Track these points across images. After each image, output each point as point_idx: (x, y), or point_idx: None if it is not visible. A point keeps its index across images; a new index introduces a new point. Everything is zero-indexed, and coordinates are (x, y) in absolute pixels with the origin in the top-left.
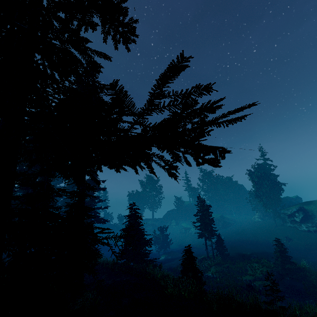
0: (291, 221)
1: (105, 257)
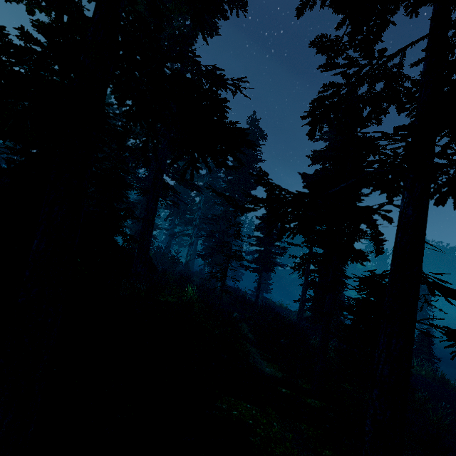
0: None
1: (288, 303)
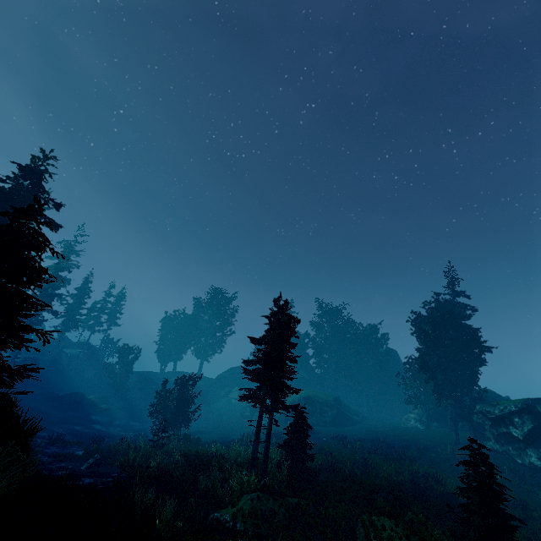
0: (498, 436)
1: None
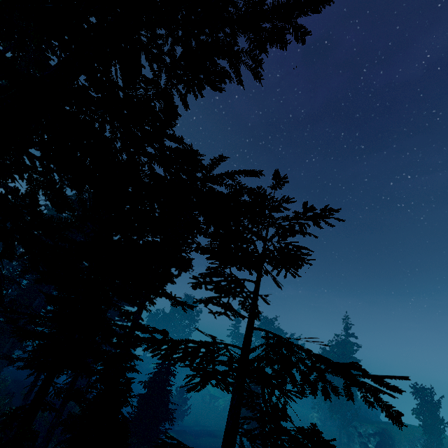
0: (362, 444)
1: None
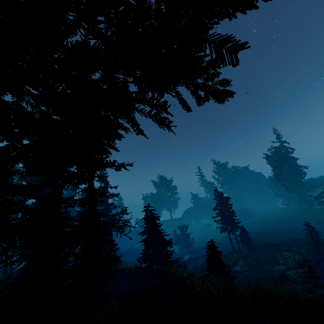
0: (319, 203)
1: (127, 263)
